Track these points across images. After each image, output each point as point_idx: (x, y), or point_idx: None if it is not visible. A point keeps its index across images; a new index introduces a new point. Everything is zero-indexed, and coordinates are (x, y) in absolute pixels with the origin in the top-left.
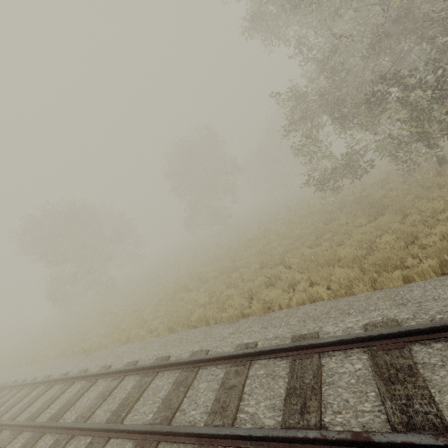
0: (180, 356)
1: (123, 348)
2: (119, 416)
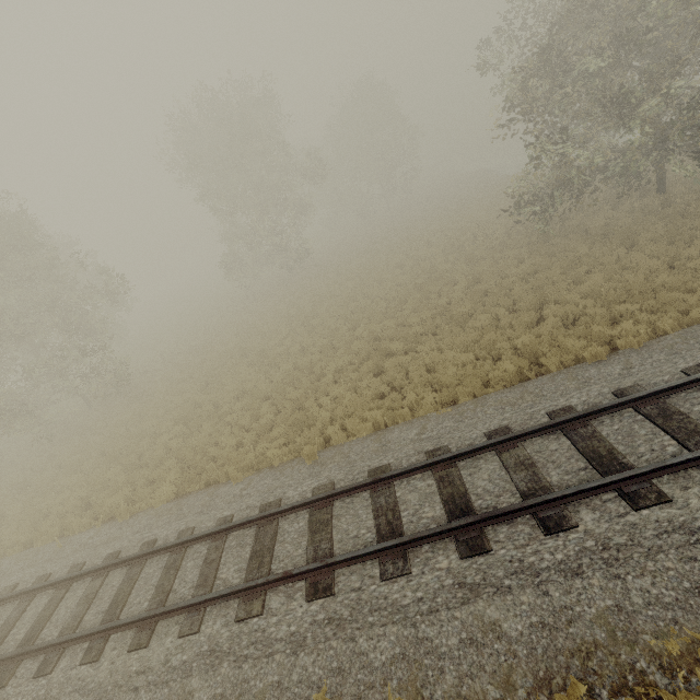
0: (592, 401)
1: (407, 431)
2: (621, 464)
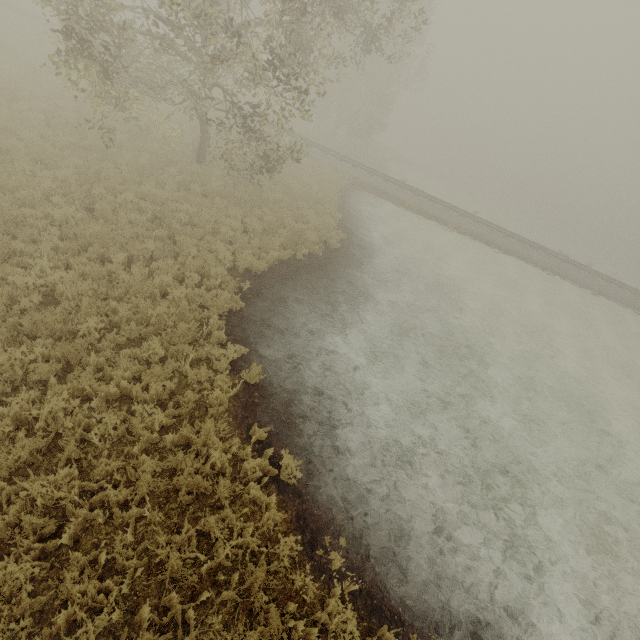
0: None
1: None
2: None
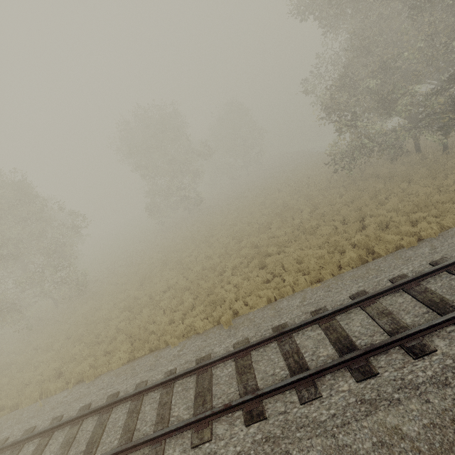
0: (417, 270)
1: (293, 301)
2: (452, 306)
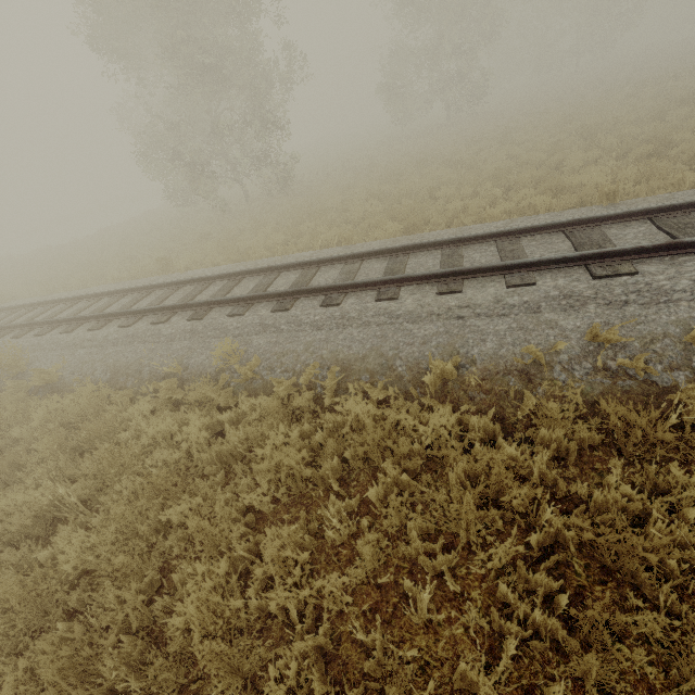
0: None
1: None
2: None
